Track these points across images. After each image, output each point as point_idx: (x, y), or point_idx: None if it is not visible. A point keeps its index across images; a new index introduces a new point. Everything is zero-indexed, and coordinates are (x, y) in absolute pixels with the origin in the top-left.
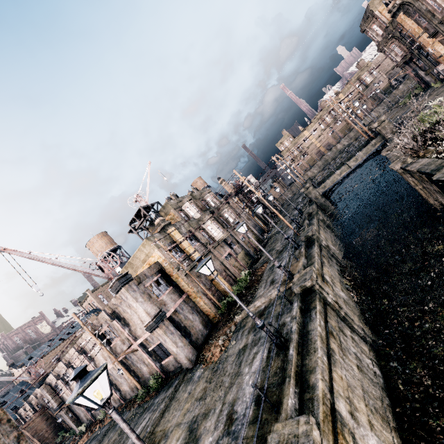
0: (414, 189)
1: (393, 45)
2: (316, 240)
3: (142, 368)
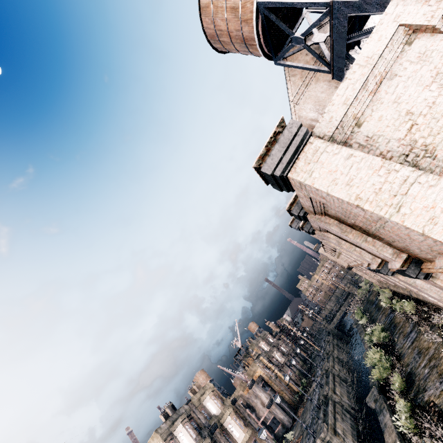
0: None
1: None
2: (331, 354)
3: None
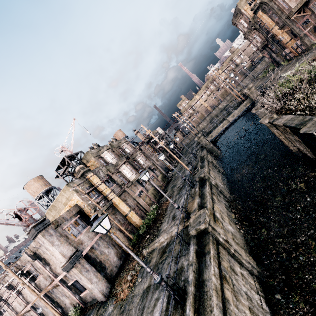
0: (275, 137)
1: (254, 34)
2: (207, 180)
3: (64, 300)
